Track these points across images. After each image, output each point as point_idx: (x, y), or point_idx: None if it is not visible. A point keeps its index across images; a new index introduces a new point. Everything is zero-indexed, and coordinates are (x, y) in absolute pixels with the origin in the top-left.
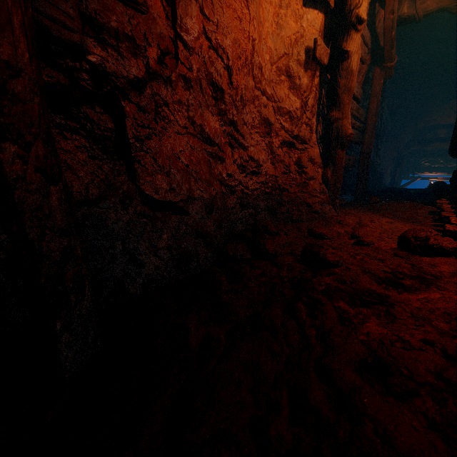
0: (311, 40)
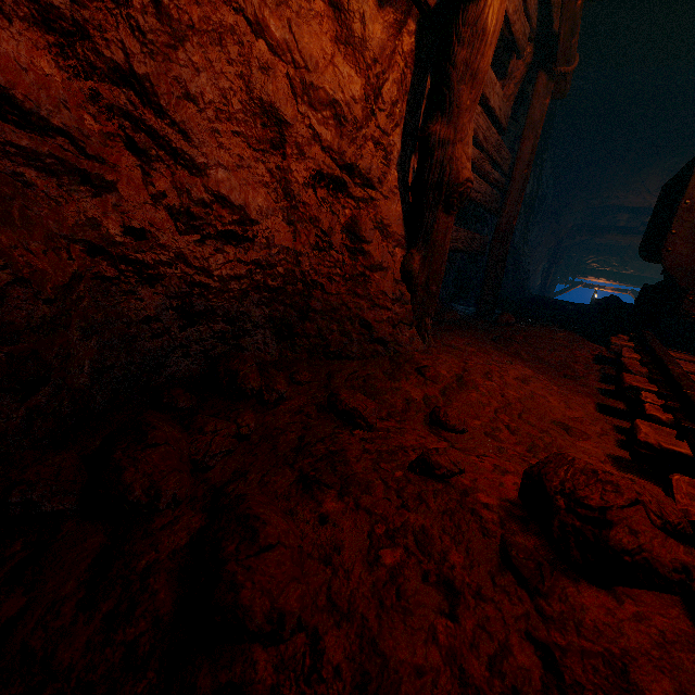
0: None
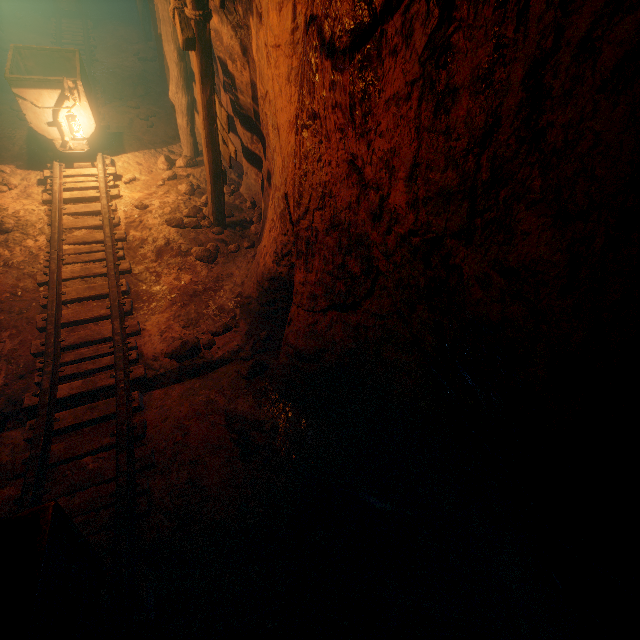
0: None
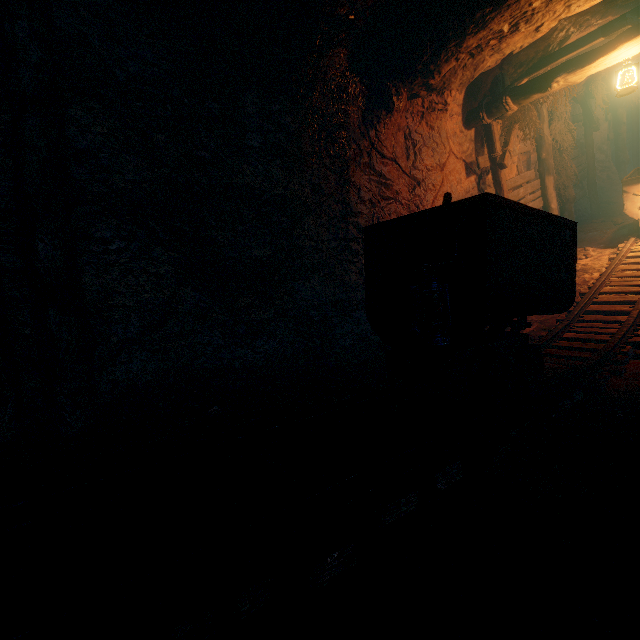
0: (605, 134)
